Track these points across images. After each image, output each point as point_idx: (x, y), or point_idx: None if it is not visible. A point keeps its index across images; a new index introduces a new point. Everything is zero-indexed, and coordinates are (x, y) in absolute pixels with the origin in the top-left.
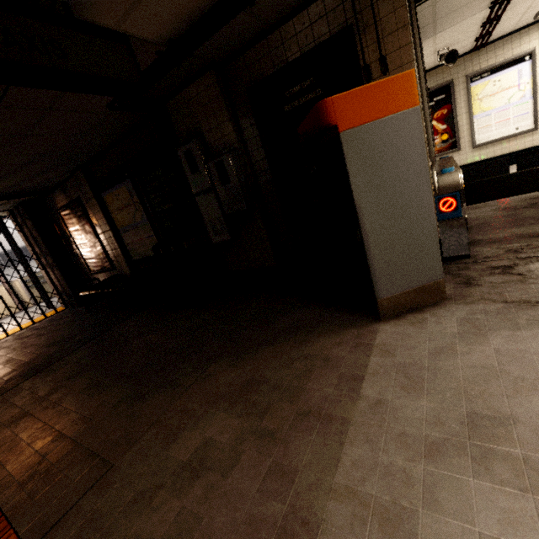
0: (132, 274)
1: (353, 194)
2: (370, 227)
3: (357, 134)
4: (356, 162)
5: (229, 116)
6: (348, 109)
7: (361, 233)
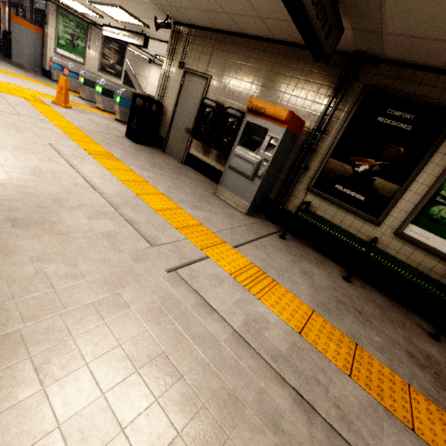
0: (0, 38)
1: (12, 35)
2: (14, 44)
3: (15, 24)
4: (14, 29)
5: (29, 11)
6: (14, 19)
7: (12, 43)
